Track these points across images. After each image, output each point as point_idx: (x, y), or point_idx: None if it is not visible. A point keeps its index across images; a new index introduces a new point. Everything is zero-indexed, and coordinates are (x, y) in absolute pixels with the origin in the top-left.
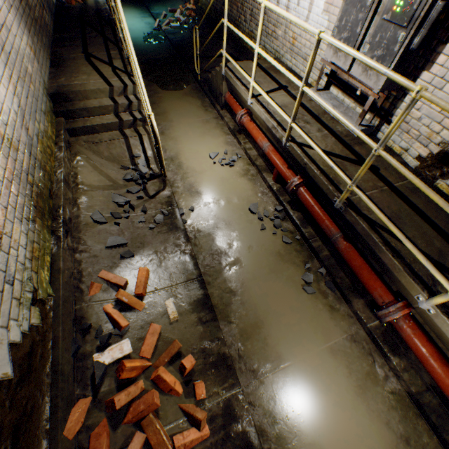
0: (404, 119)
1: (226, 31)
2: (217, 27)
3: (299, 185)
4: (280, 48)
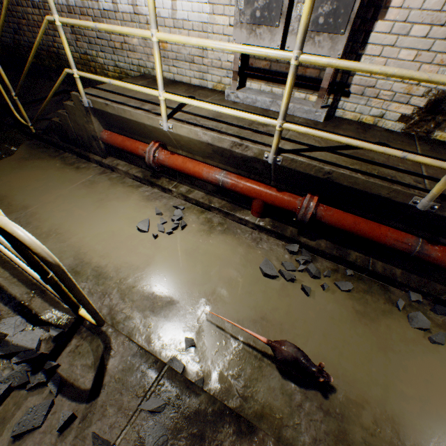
0: (367, 84)
1: (64, 35)
2: (40, 33)
3: (315, 206)
4: (144, 60)
